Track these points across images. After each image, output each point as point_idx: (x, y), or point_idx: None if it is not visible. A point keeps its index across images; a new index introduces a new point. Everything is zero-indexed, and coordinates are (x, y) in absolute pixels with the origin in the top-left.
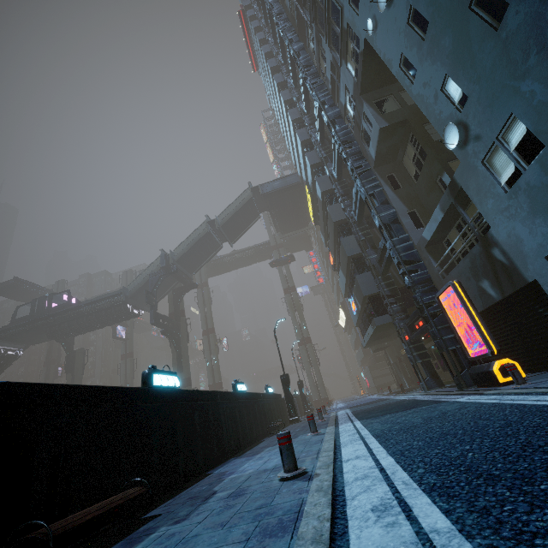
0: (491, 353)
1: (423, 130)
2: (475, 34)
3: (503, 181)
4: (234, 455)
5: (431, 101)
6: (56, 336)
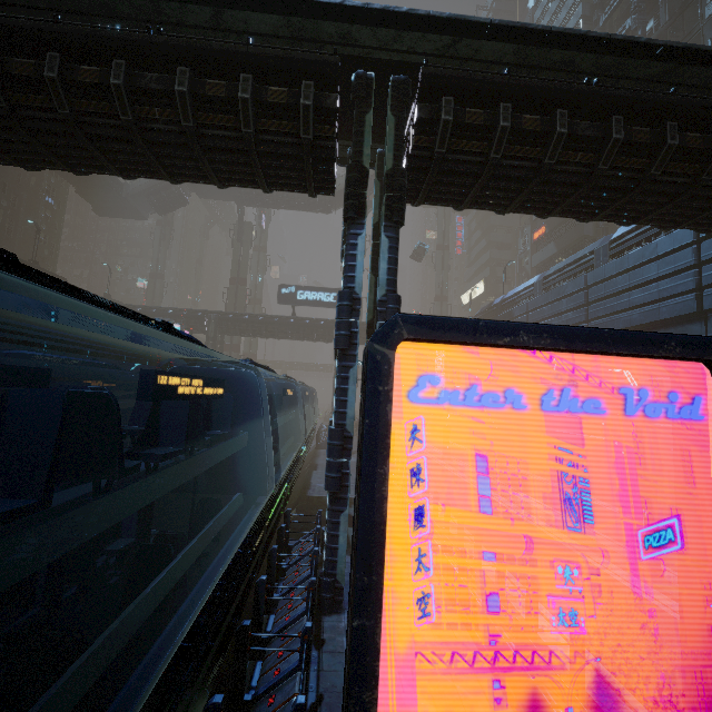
0: None
1: None
2: None
3: None
4: None
5: None
6: (247, 199)
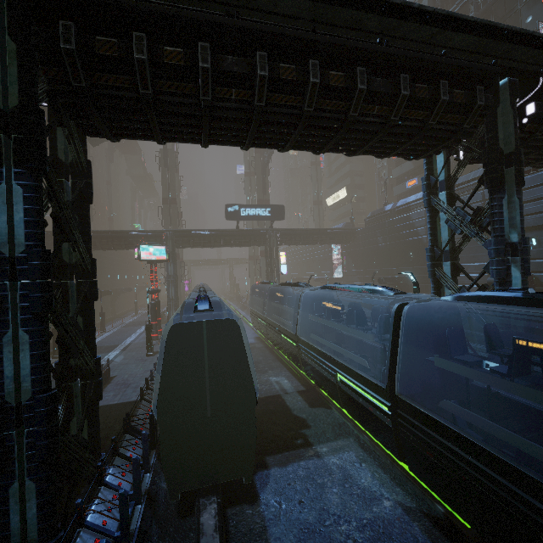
0: None
1: None
2: None
3: None
4: None
5: None
6: None
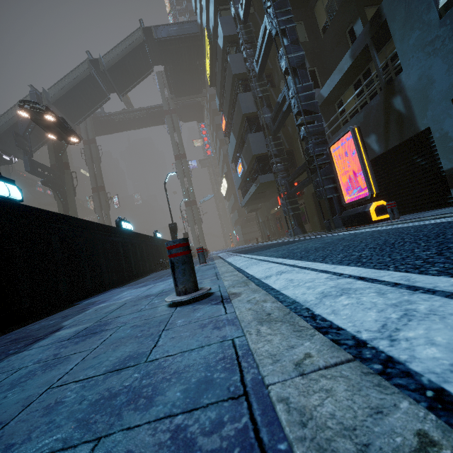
0: (371, 195)
1: None
2: None
3: (444, 1)
4: (115, 286)
5: None
6: None
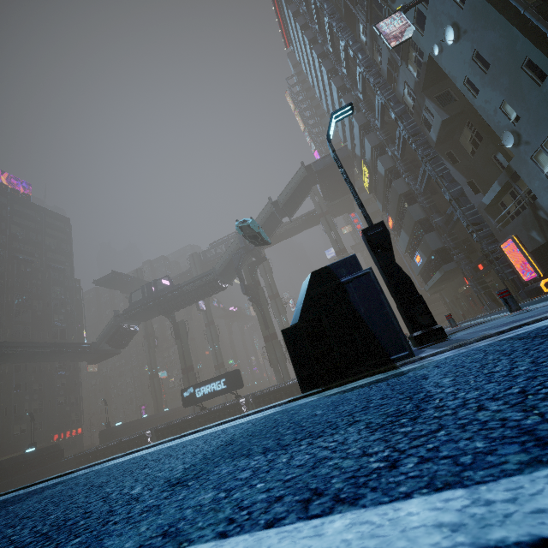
0: (539, 276)
1: (478, 118)
2: (525, 84)
3: (545, 171)
4: None
5: (491, 113)
6: (166, 312)
